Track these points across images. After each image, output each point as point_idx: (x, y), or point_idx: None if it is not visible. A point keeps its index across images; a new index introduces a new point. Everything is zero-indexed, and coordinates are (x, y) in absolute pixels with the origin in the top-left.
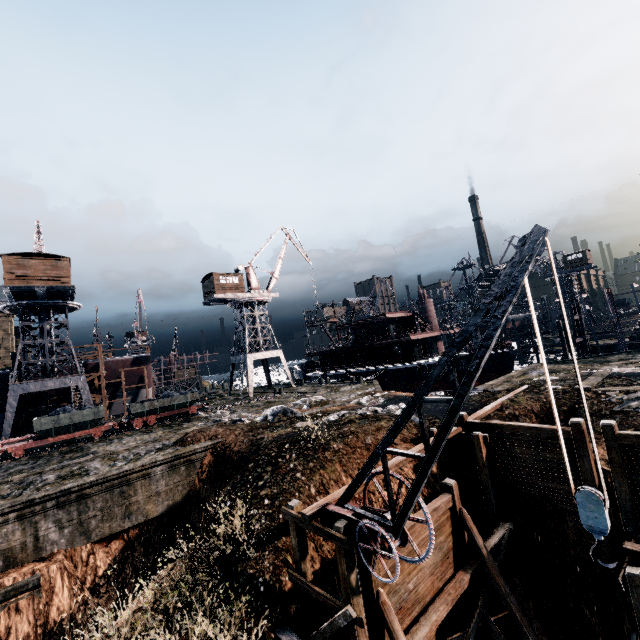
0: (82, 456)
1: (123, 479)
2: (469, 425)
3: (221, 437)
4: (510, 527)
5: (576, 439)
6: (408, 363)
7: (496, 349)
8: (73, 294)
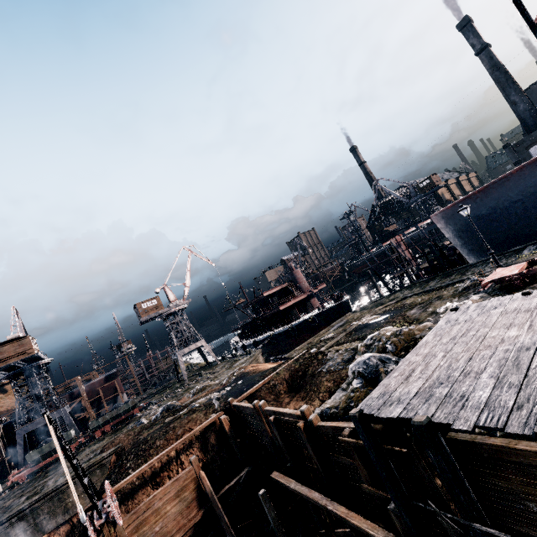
0: (52, 474)
1: (58, 491)
2: (233, 406)
3: (121, 443)
4: (248, 469)
5: (256, 413)
6: (284, 327)
7: (337, 301)
8: (41, 356)
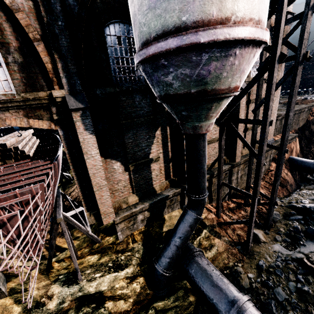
0: None
1: (301, 111)
2: None
3: None
4: None
5: None
6: None
7: None
8: None
